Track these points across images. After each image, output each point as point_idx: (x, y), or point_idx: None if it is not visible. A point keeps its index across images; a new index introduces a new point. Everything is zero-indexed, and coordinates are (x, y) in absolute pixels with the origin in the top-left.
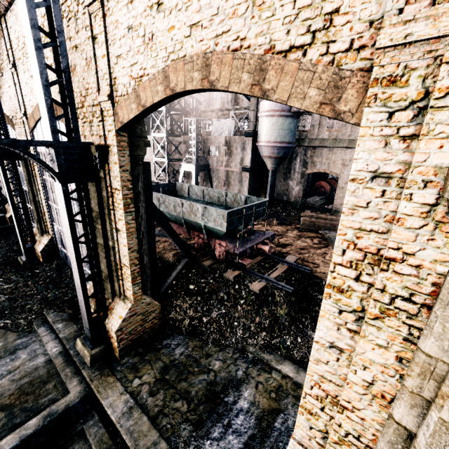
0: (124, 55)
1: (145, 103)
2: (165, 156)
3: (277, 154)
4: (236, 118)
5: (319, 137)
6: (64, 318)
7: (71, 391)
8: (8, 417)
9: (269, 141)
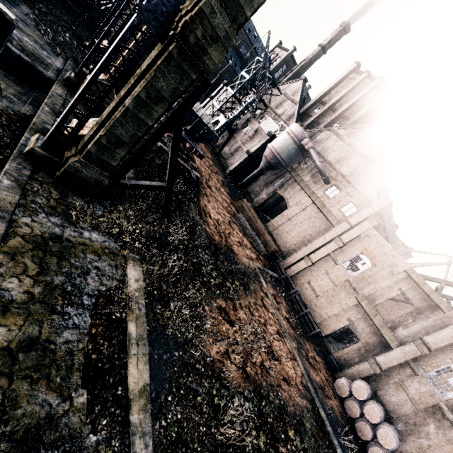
0: None
1: None
2: (221, 105)
3: (270, 159)
4: (280, 128)
5: (303, 177)
6: (74, 69)
7: (48, 73)
8: (21, 50)
9: (274, 147)
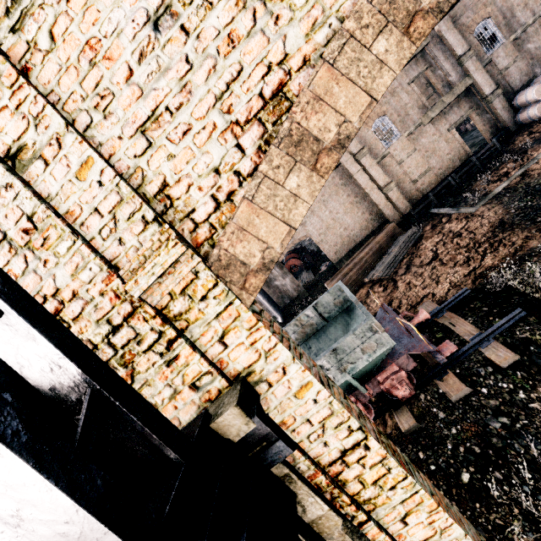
0: (170, 98)
1: (342, 130)
2: None
3: None
4: None
5: None
6: None
7: None
8: None
9: None
